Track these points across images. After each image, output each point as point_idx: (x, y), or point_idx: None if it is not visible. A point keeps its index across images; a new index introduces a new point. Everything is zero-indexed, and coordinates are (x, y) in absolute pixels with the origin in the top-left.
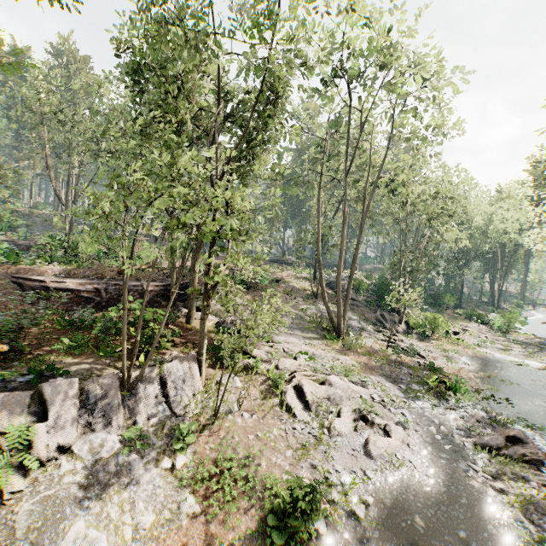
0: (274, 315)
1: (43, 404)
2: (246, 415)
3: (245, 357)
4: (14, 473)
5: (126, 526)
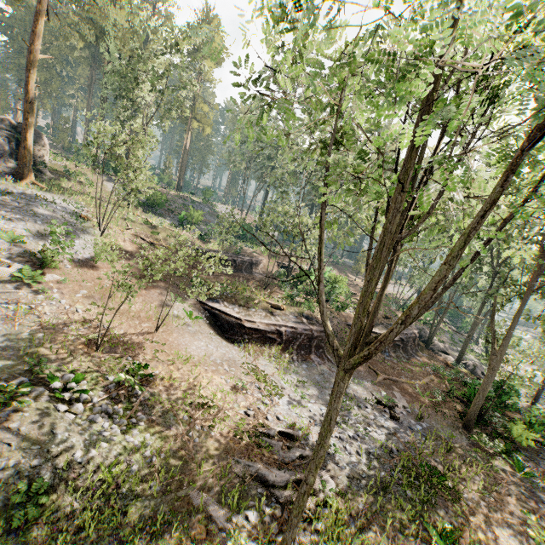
0: None
1: None
2: None
3: None
4: None
5: None
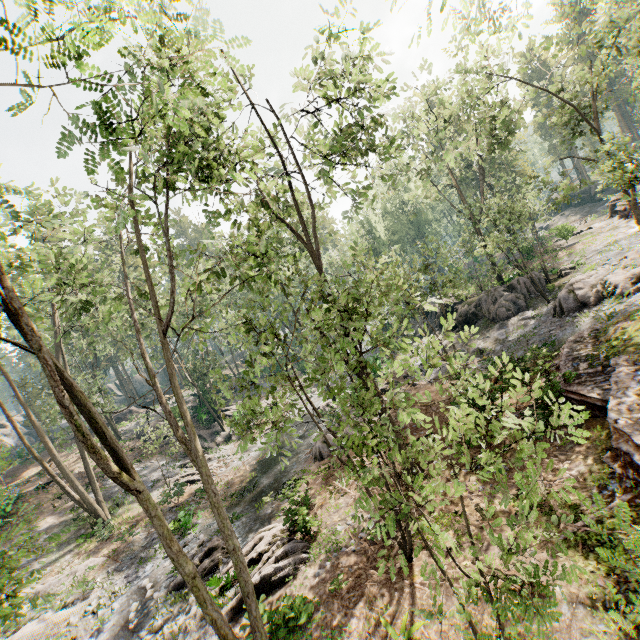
0: None
1: None
2: None
3: None
4: None
5: None
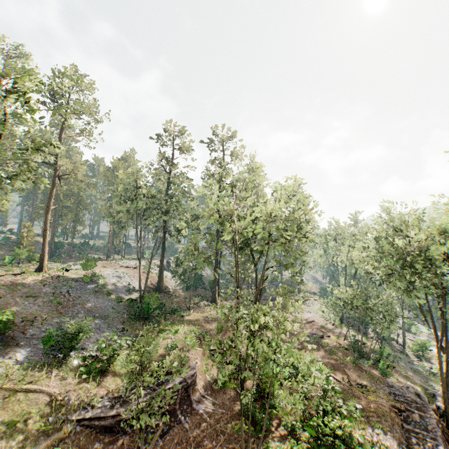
0: None
1: None
2: None
3: None
4: None
5: None
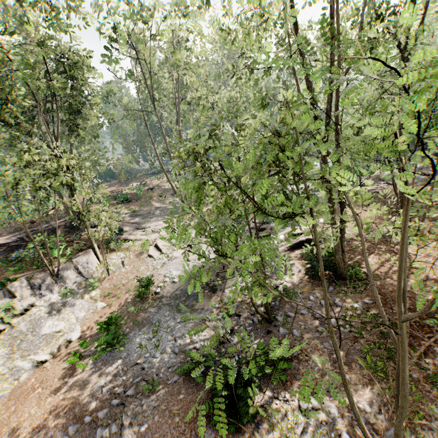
0: (110, 215)
1: (12, 293)
2: (127, 267)
3: (126, 241)
4: (12, 318)
5: (73, 319)
